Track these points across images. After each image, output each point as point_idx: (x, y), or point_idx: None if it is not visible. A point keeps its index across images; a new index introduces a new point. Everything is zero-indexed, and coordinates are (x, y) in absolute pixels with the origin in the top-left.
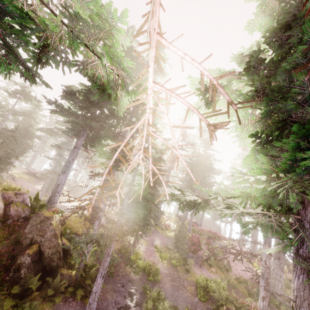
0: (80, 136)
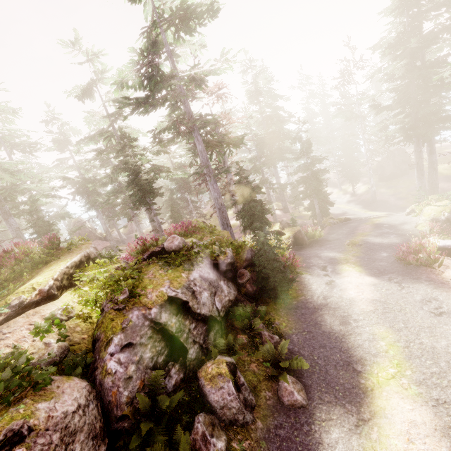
0: (418, 140)
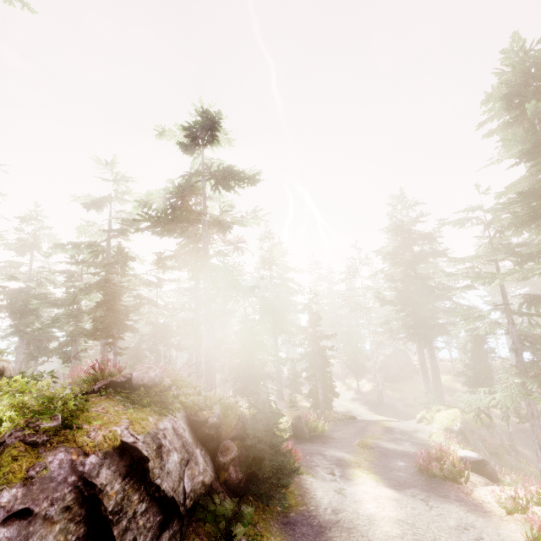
0: (420, 340)
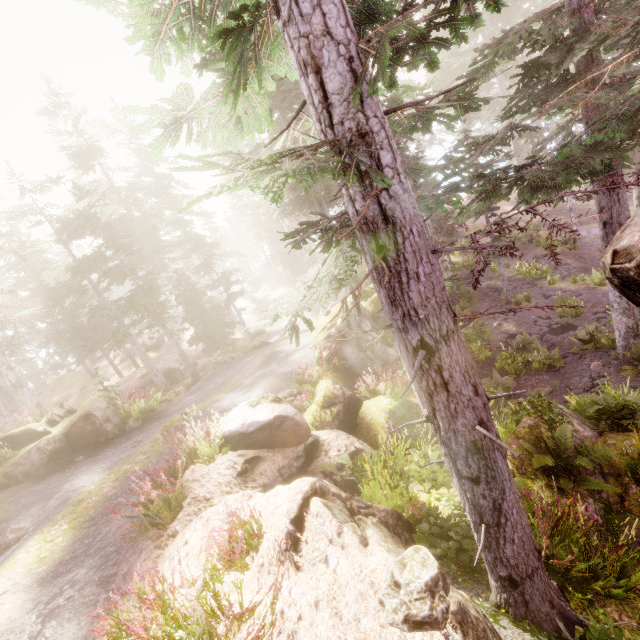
0: (320, 203)
